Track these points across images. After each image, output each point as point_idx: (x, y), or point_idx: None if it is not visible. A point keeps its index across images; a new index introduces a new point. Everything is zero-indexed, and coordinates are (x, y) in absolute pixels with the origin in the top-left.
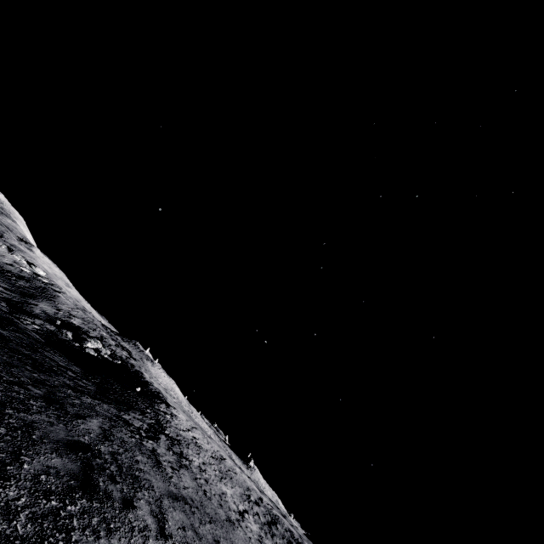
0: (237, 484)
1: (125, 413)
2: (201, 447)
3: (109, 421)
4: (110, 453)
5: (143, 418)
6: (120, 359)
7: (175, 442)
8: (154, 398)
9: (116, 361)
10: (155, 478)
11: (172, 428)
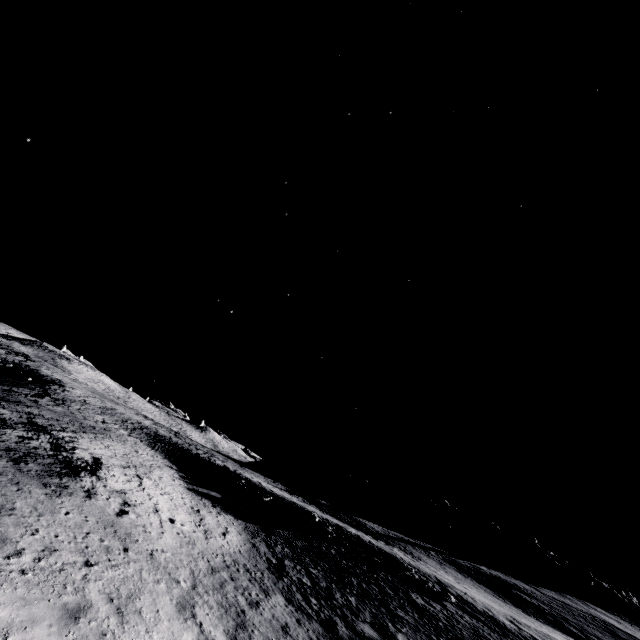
0: (118, 417)
1: (15, 389)
2: (89, 404)
3: (2, 390)
4: (3, 396)
5: (31, 391)
6: (12, 364)
7: (60, 400)
8: (47, 383)
9: (8, 366)
10: (31, 404)
11: (60, 396)
